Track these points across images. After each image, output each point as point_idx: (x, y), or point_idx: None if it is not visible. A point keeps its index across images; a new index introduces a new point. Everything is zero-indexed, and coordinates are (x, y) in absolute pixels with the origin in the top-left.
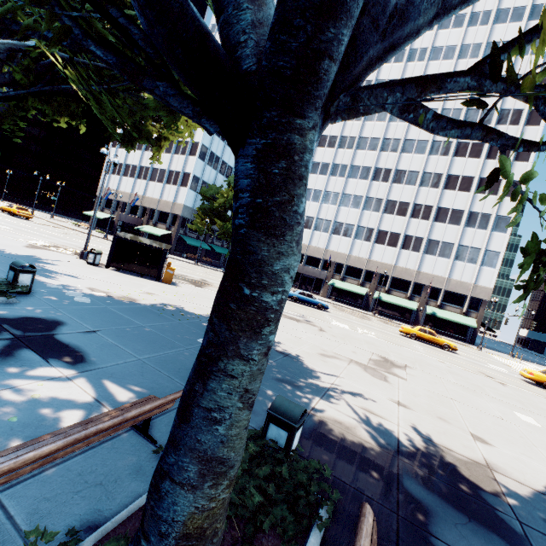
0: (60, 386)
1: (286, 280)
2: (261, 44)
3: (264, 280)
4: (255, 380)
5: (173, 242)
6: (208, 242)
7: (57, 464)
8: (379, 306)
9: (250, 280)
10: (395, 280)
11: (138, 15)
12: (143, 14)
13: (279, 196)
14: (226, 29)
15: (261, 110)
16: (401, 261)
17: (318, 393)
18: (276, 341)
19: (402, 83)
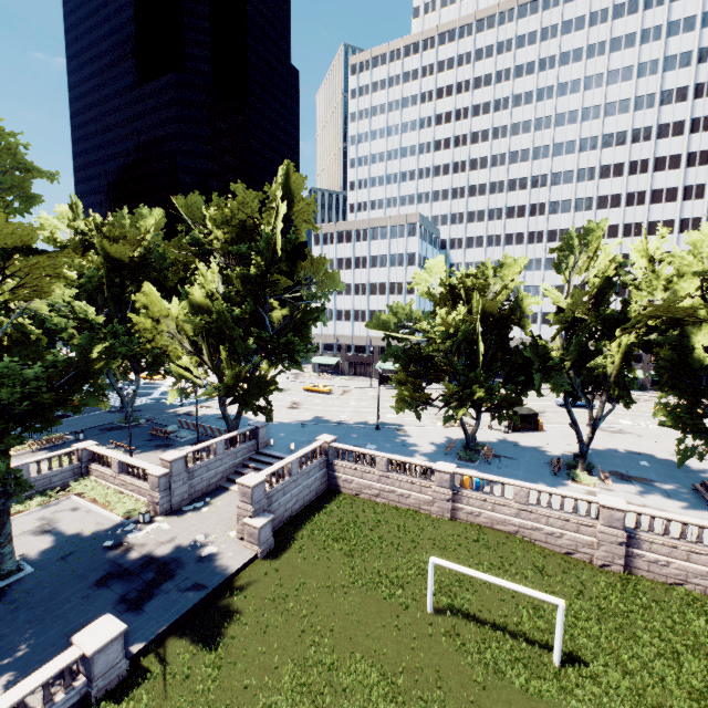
0: (666, 486)
1: None
2: None
3: None
4: None
5: None
6: None
7: (698, 496)
8: None
9: None
10: None
11: None
12: None
13: None
14: None
15: None
16: None
17: (701, 473)
18: (650, 454)
19: None
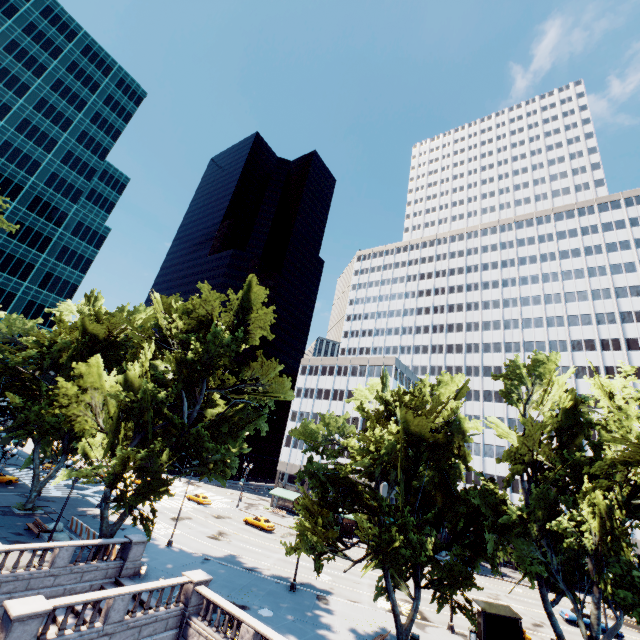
0: None
1: None
2: None
3: None
4: None
5: None
6: None
7: None
8: None
9: None
10: None
11: None
12: None
13: None
14: None
15: None
16: (637, 532)
17: None
18: None
19: None
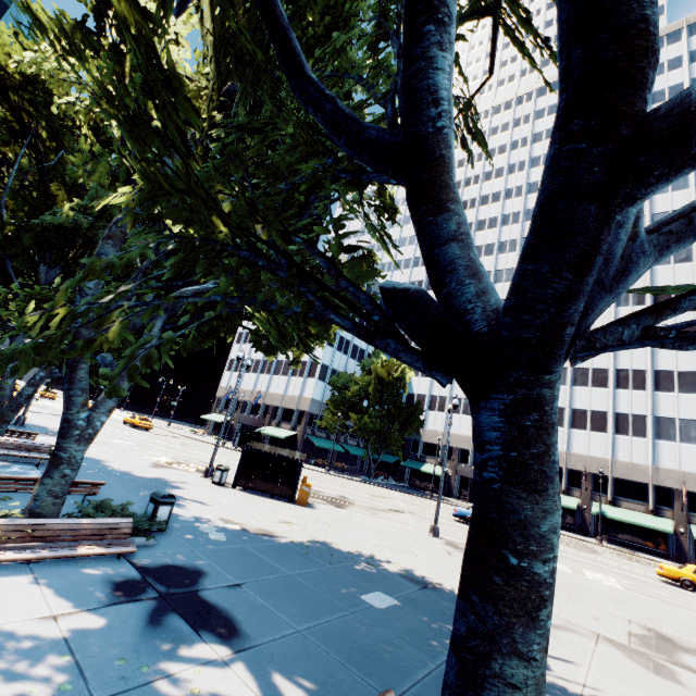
0: (219, 676)
1: (554, 542)
2: (487, 309)
3: (531, 545)
4: (541, 693)
5: (299, 445)
6: (340, 442)
7: None
8: (604, 527)
9: (514, 545)
10: (619, 482)
11: (386, 308)
12: (393, 309)
13: (535, 448)
14: (450, 299)
15: (506, 370)
16: (620, 452)
17: None
18: None
19: (636, 320)
